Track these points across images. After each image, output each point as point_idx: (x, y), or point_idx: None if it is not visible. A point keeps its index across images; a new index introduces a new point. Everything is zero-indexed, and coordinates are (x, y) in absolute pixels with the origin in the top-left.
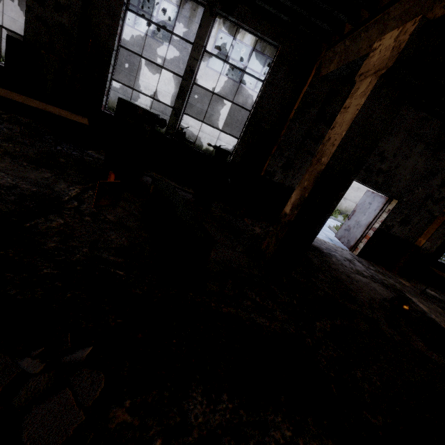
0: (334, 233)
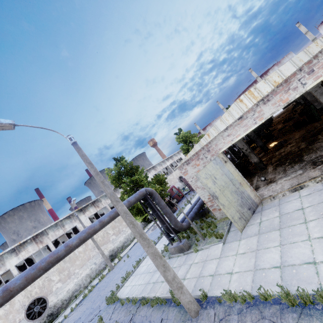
0: None
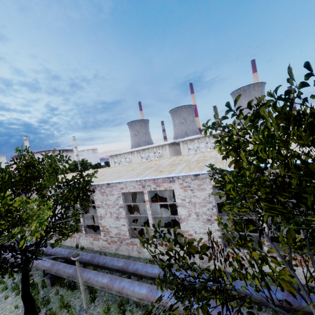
0: None
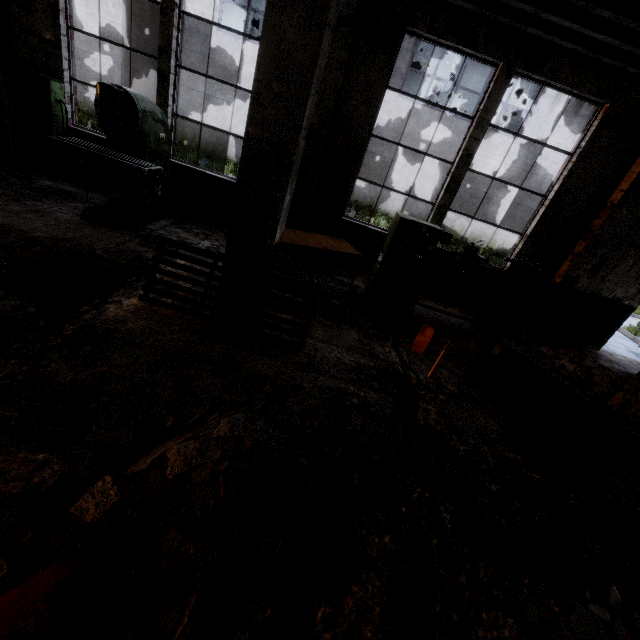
0: (629, 340)
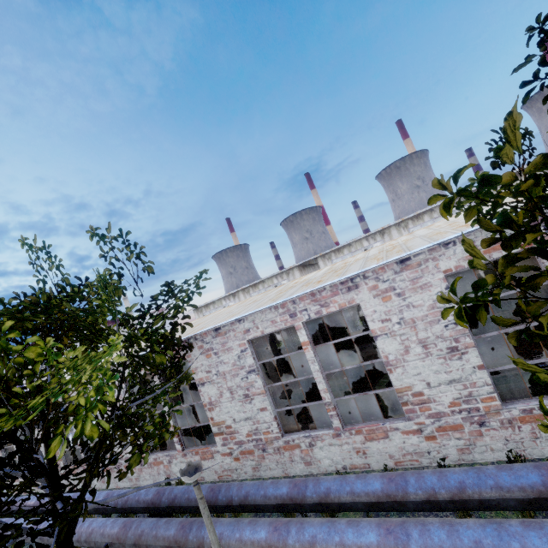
0: None
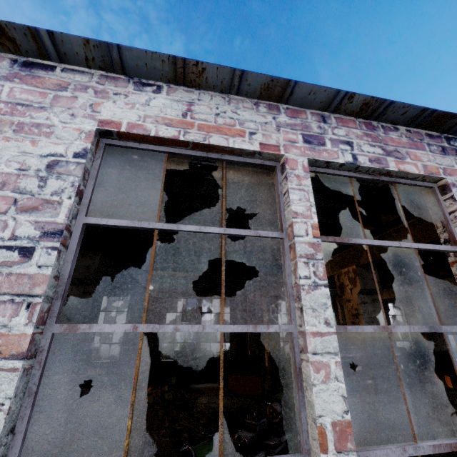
0: None
